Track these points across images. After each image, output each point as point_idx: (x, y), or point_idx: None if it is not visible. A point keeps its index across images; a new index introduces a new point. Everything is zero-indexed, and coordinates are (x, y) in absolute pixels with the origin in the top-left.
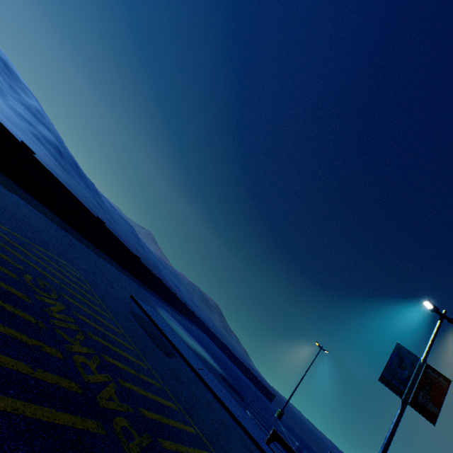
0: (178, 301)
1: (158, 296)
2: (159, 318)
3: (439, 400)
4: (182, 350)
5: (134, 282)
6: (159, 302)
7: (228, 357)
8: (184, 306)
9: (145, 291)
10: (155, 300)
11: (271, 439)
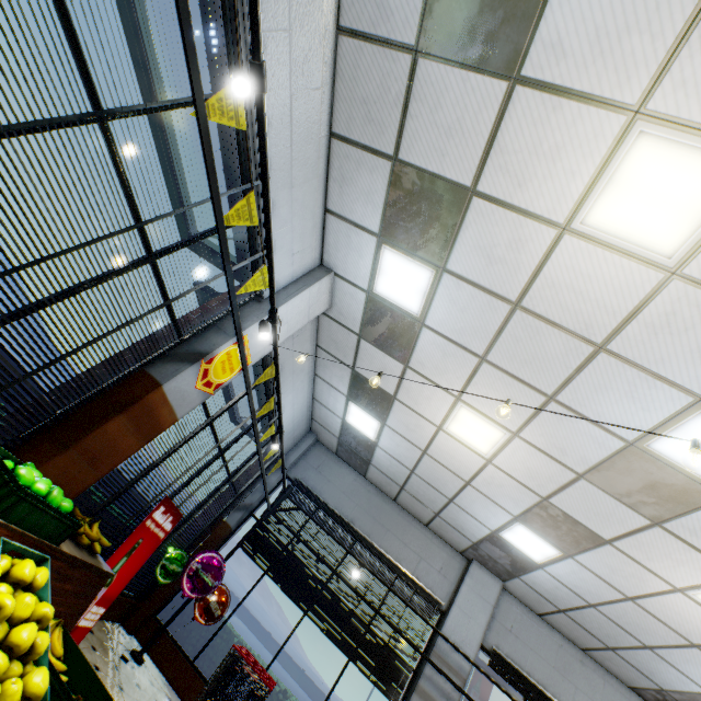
0: None
1: None
2: None
3: (487, 695)
4: None
5: None
6: None
7: (272, 654)
8: None
9: None
10: None
11: None
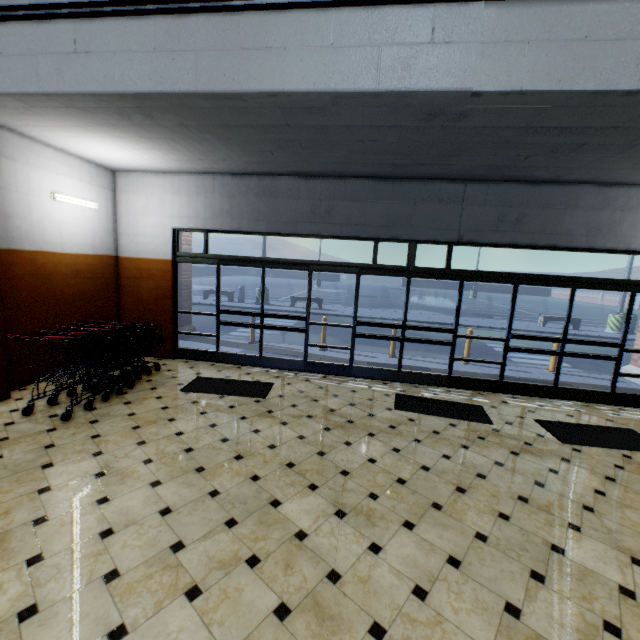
0: None
1: None
2: None
3: None
4: None
5: None
6: None
7: (281, 278)
8: None
9: None
10: None
11: (205, 296)
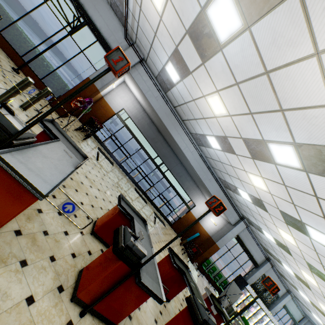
0: (56, 49)
1: (38, 37)
2: (32, 39)
3: None
4: (44, 55)
5: (13, 14)
6: (37, 39)
7: None
8: (62, 55)
9: (24, 25)
10: (33, 35)
11: None
